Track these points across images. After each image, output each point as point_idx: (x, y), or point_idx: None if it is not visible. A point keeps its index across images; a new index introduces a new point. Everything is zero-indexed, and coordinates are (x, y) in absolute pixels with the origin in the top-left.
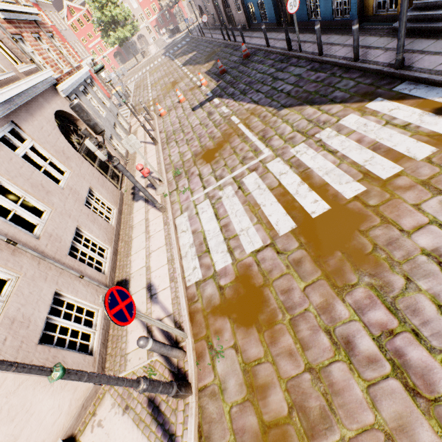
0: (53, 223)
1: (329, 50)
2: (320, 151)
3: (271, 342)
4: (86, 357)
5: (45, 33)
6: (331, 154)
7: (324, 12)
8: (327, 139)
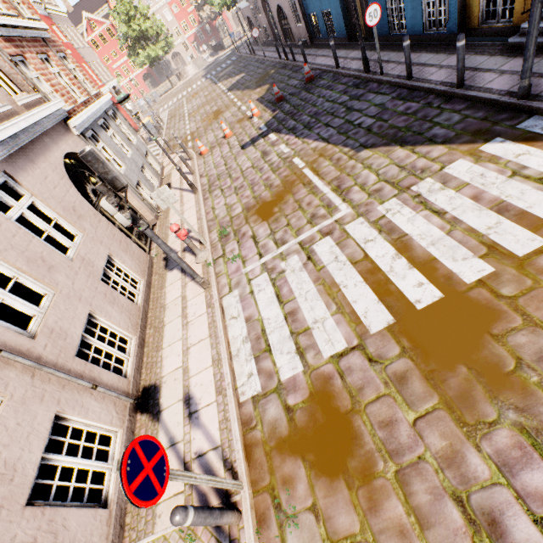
0: (56, 312)
1: (420, 72)
2: (420, 211)
3: (369, 507)
4: (98, 512)
5: (56, 53)
6: (436, 215)
7: (411, 24)
8: (428, 193)
